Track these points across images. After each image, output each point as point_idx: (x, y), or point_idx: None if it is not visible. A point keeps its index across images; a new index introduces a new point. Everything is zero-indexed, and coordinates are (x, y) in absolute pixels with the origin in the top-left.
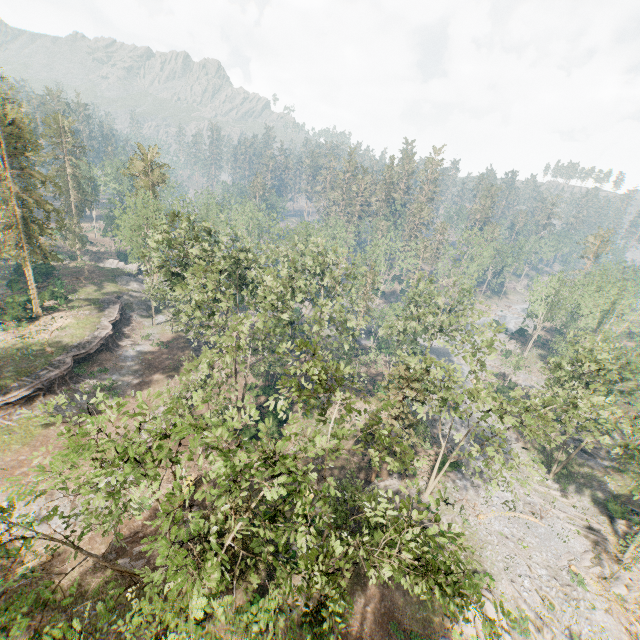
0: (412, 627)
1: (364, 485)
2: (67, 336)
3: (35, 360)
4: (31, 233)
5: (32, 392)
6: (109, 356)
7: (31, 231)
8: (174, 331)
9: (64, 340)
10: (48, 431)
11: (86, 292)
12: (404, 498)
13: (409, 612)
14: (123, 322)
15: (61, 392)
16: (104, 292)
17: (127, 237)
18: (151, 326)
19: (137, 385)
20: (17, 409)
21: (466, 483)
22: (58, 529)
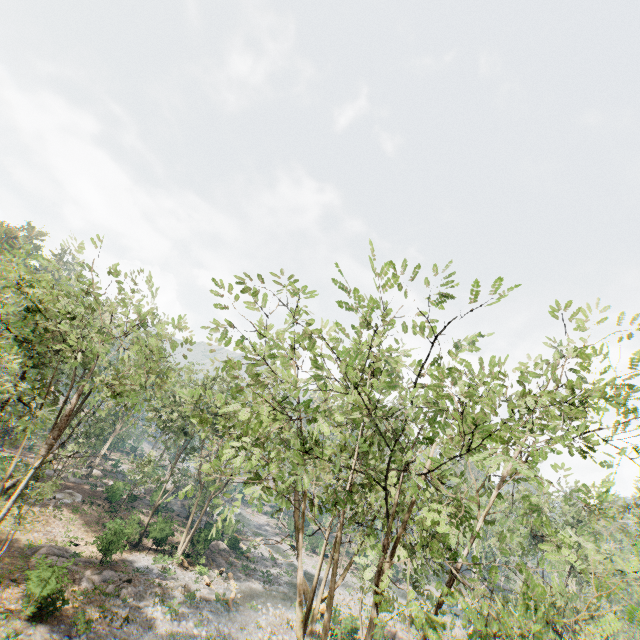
0: None
1: None
2: None
3: None
4: None
5: None
6: None
7: None
8: None
9: None
10: None
11: None
12: None
13: None
14: None
15: None
16: None
17: None
18: None
19: None
20: None
21: None
22: None
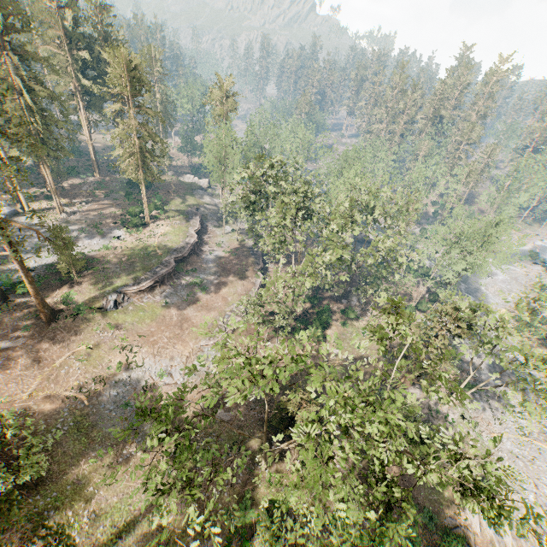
0: (424, 504)
1: (390, 389)
2: (168, 241)
3: (151, 259)
4: (145, 160)
5: (153, 283)
6: (196, 259)
7: (145, 158)
8: (238, 241)
9: (167, 244)
10: (164, 313)
11: (175, 204)
12: (424, 406)
13: (423, 493)
14: (202, 231)
15: (169, 285)
16: (187, 204)
17: (210, 163)
18: (222, 235)
19: (217, 284)
20: (145, 295)
21: (482, 404)
22: (178, 381)
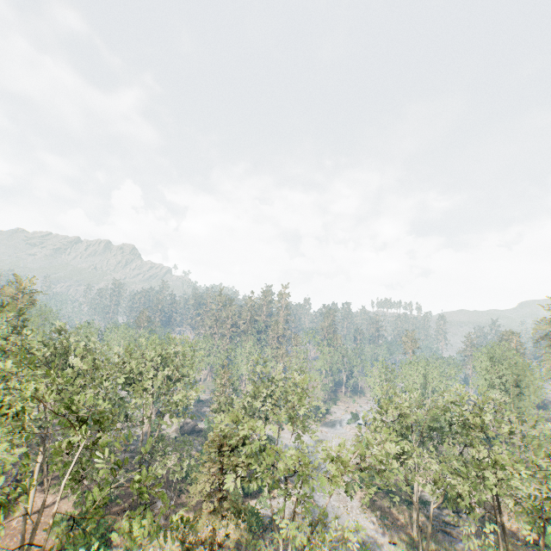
0: None
1: None
2: None
3: None
4: None
5: None
6: None
7: None
8: None
9: None
10: None
11: None
12: None
13: None
14: None
15: None
16: None
17: None
18: None
19: None
20: None
21: None
22: None
